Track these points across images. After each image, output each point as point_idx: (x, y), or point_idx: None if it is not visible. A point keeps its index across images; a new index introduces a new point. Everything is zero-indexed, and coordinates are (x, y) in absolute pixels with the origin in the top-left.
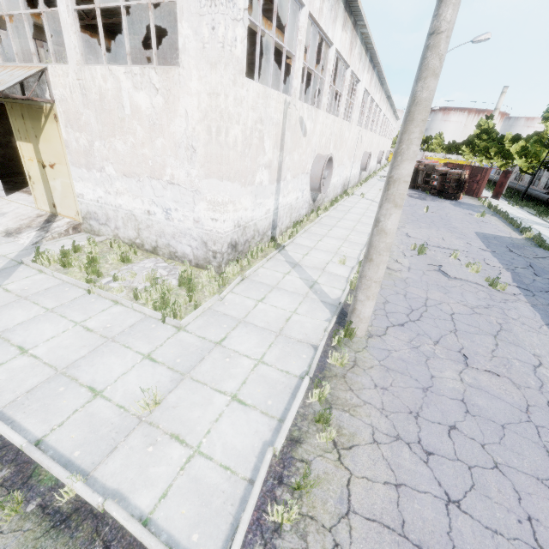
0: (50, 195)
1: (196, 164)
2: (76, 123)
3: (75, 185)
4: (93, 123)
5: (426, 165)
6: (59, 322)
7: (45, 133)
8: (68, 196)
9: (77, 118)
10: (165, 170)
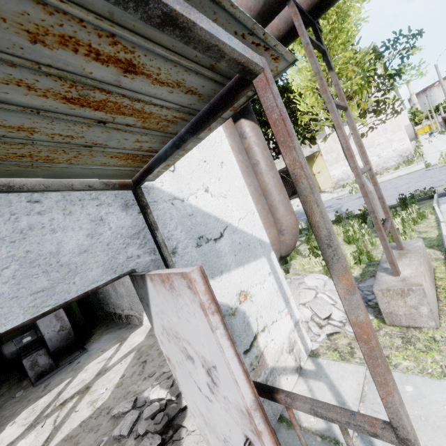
0: (317, 185)
1: (388, 133)
2: (330, 151)
3: (331, 173)
4: (339, 147)
5: None
6: (386, 177)
7: (315, 163)
8: (327, 180)
9: (331, 149)
10: (374, 142)
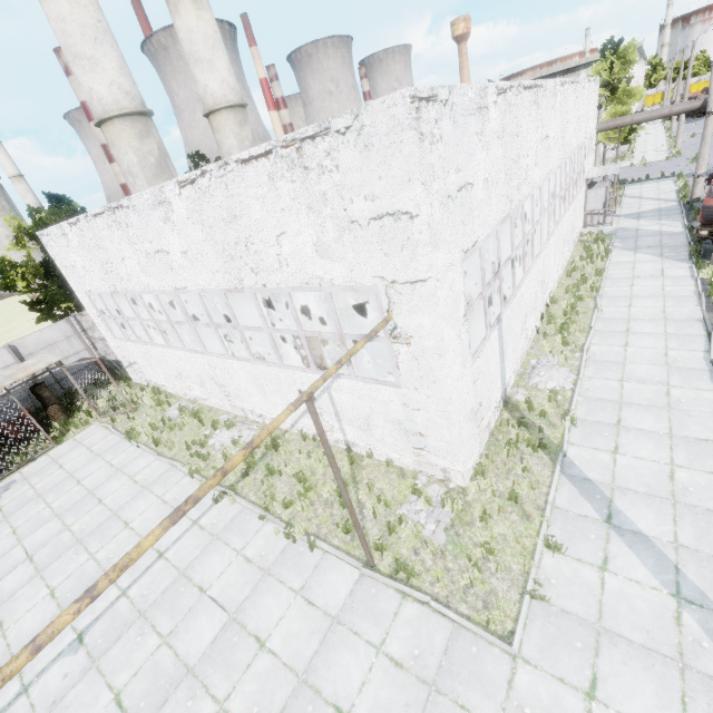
0: None
1: None
2: None
3: None
4: None
5: (690, 98)
6: None
7: None
8: None
9: None
10: None
